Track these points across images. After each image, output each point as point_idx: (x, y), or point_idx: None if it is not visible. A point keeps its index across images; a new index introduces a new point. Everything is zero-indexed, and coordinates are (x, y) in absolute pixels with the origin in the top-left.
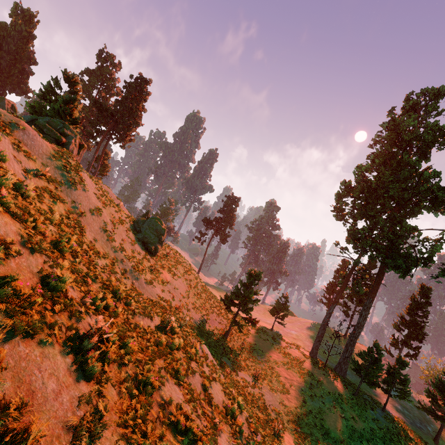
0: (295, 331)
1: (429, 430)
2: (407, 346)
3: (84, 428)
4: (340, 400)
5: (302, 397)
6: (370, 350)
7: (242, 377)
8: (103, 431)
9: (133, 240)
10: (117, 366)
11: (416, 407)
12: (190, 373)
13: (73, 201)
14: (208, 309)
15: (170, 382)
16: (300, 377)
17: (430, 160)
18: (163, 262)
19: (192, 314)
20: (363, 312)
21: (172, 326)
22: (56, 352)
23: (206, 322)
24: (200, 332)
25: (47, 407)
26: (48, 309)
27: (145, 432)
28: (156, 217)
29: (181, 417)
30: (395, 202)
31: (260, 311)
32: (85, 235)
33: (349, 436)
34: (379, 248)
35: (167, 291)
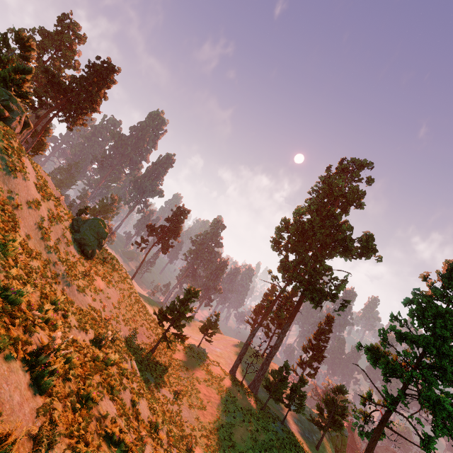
0: (220, 349)
1: (314, 439)
2: (309, 366)
3: (44, 437)
4: (249, 415)
5: (216, 413)
6: (281, 369)
7: (163, 393)
8: (54, 440)
9: (70, 241)
10: (61, 380)
11: (308, 420)
12: (122, 389)
13: (10, 191)
14: (138, 322)
15: (106, 397)
16: (218, 394)
17: (348, 214)
18: (98, 267)
19: (121, 327)
20: (281, 335)
21: (107, 340)
22: (18, 366)
23: (134, 335)
24: (127, 346)
25: (14, 418)
26: (7, 323)
27: (87, 442)
28: (100, 219)
29: (116, 429)
30: (319, 244)
31: (189, 326)
32: (18, 231)
33: (251, 447)
34: (302, 281)
35: (99, 300)
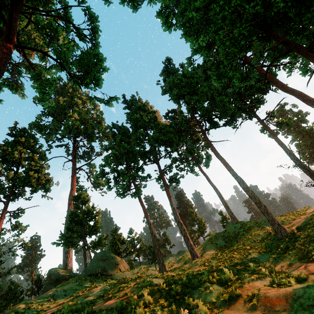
0: None
1: None
2: None
3: None
4: None
5: None
6: None
7: None
8: None
9: None
10: None
11: None
12: None
13: None
14: None
15: None
16: None
17: (308, 121)
18: None
19: None
20: None
21: None
22: None
23: None
24: None
25: None
26: None
27: None
28: None
29: None
30: None
31: None
32: None
33: None
34: None
35: None
